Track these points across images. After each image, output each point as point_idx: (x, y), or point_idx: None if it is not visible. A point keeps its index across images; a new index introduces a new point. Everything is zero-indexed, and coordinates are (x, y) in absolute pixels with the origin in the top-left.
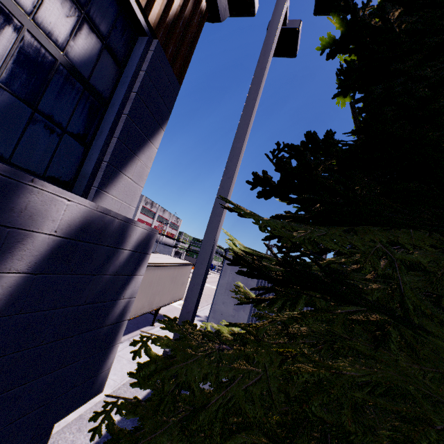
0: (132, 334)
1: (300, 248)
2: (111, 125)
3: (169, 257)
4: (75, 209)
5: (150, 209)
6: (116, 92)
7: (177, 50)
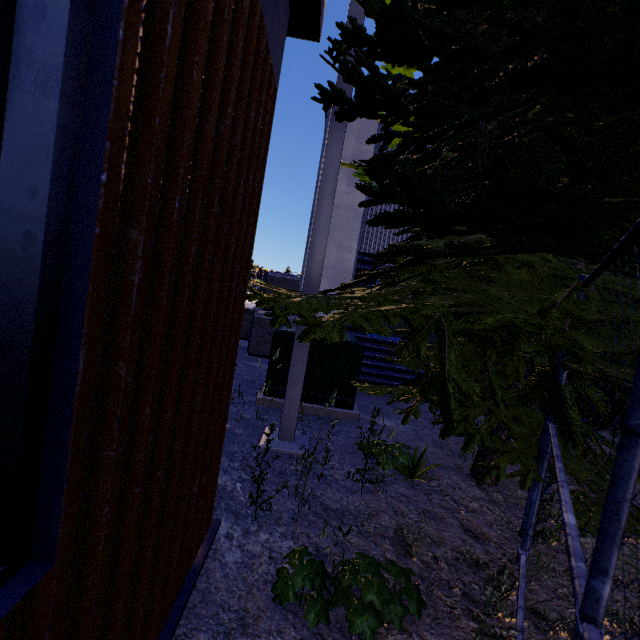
0: None
1: None
2: None
3: None
4: None
5: None
6: None
7: None
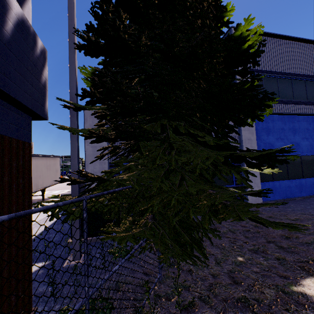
0: None
1: None
2: None
3: None
4: (19, 10)
5: None
6: None
7: None
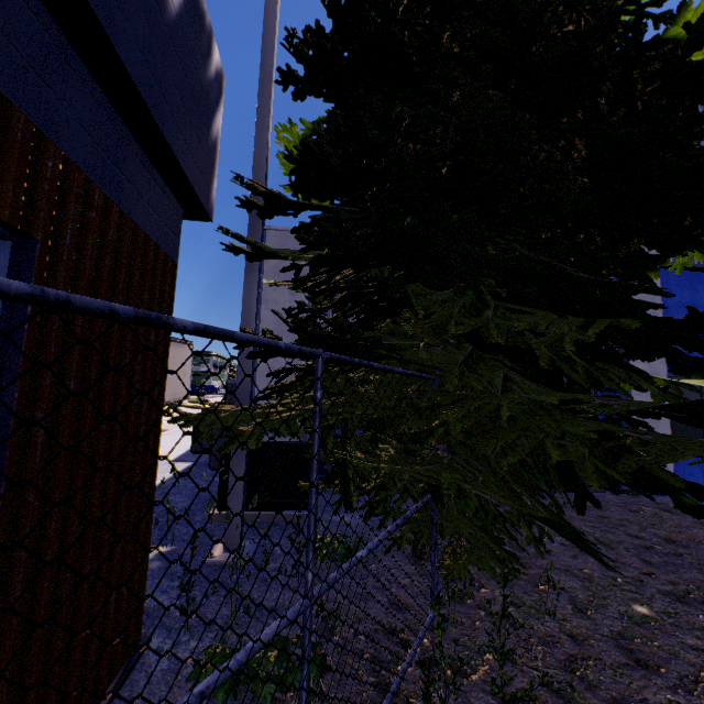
0: None
1: None
2: None
3: None
4: None
5: None
6: None
7: None
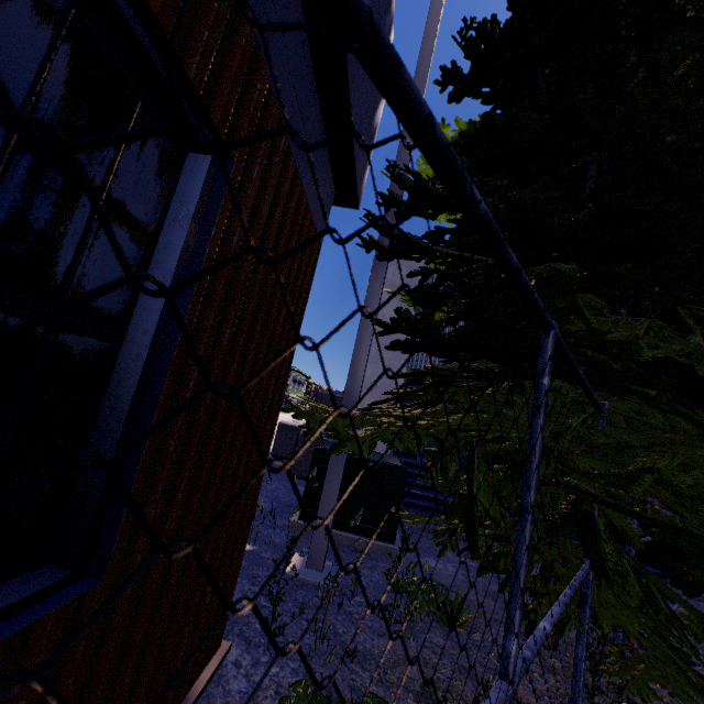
0: None
1: None
2: None
3: None
4: None
5: None
6: None
7: None
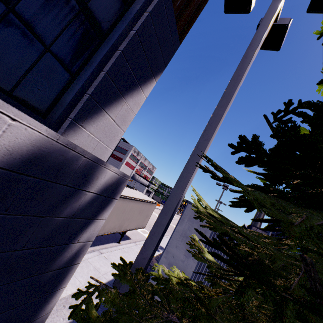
0: (102, 246)
1: (267, 221)
2: (102, 57)
3: (141, 193)
4: (23, 134)
5: (136, 156)
6: (116, 28)
7: (184, 6)
